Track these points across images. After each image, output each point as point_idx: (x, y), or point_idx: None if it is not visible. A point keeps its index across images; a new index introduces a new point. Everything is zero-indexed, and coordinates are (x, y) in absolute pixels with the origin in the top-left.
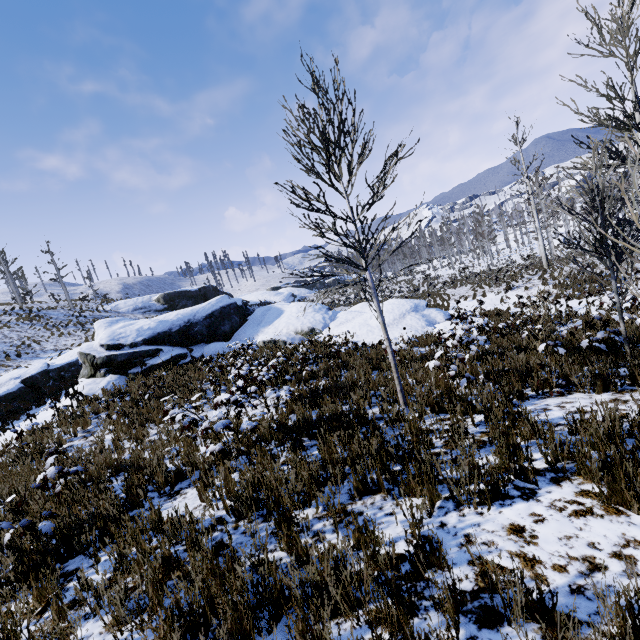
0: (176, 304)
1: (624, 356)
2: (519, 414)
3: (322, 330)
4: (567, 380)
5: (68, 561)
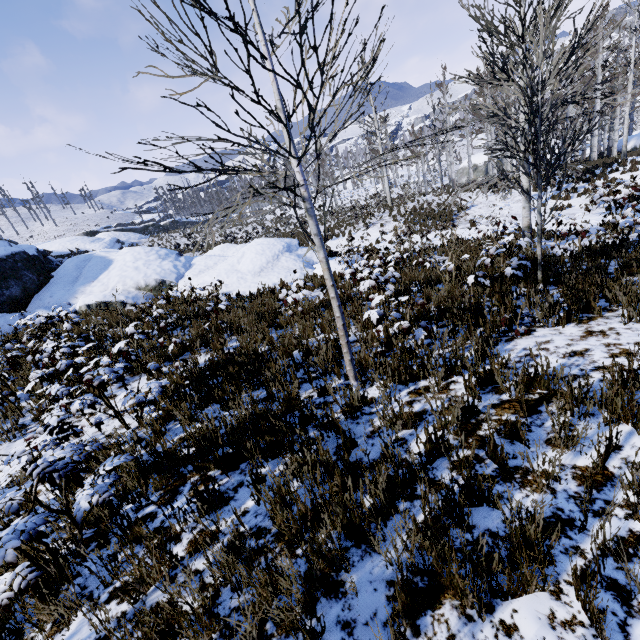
0: None
1: (535, 282)
2: (536, 373)
3: (176, 282)
4: (516, 314)
5: None
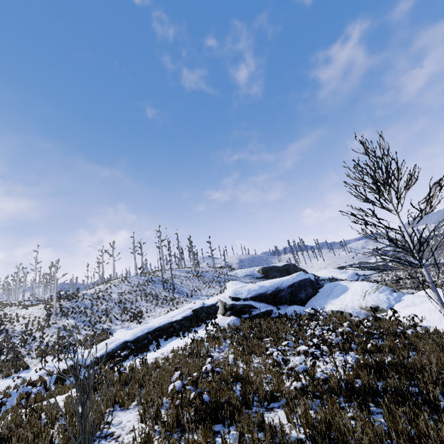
0: (269, 274)
1: None
2: None
3: (386, 309)
4: None
5: (214, 424)
